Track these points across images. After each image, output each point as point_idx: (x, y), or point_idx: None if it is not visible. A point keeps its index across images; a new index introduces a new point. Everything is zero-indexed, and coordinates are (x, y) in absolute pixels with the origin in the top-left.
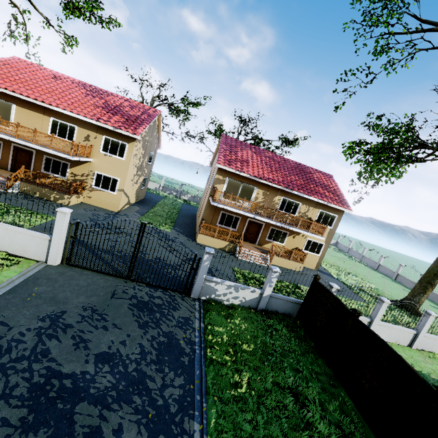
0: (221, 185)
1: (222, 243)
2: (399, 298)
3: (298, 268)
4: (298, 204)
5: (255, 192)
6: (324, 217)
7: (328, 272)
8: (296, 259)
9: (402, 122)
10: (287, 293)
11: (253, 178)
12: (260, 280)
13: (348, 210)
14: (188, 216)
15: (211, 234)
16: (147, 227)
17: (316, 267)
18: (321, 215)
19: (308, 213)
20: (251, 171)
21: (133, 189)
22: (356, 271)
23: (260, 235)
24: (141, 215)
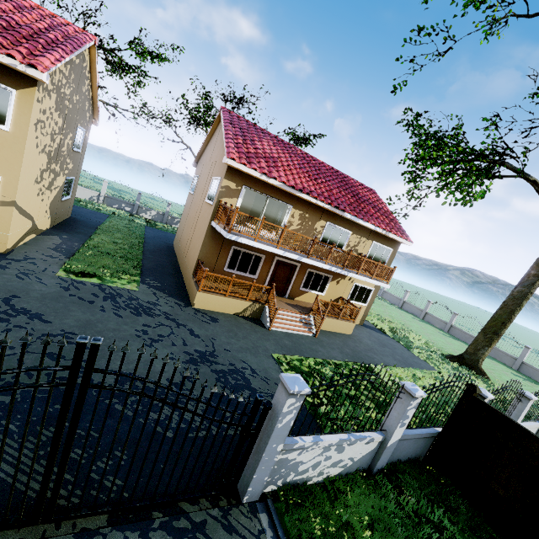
0: (232, 200)
1: (240, 305)
2: (449, 349)
3: (347, 330)
4: (347, 233)
5: (288, 214)
6: (377, 251)
7: (372, 325)
8: (343, 316)
9: (490, 119)
10: (366, 389)
11: (289, 190)
12: (324, 375)
13: (408, 242)
14: (161, 251)
15: (221, 290)
16: (85, 286)
17: (361, 321)
18: (374, 250)
19: (358, 247)
20: (284, 177)
21: (43, 200)
22: (392, 315)
23: (292, 282)
24: (66, 255)
